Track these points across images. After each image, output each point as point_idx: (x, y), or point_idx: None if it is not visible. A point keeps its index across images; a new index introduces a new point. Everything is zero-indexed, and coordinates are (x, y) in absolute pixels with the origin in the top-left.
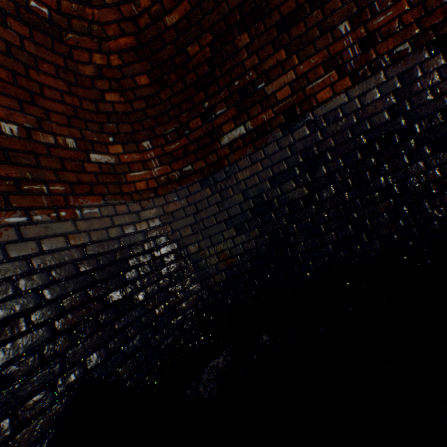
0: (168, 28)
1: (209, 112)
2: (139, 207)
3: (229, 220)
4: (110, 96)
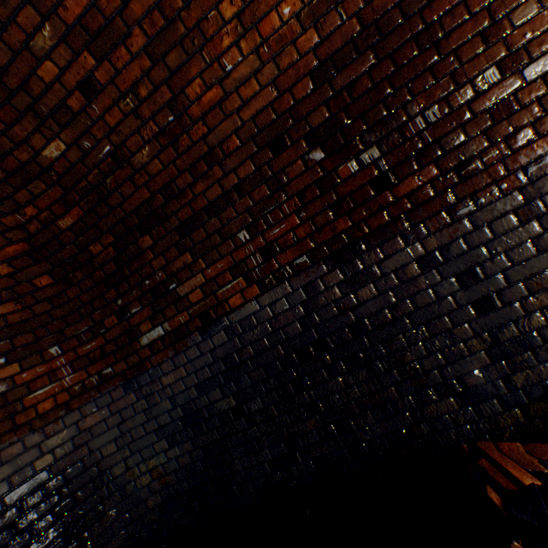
0: (64, 230)
1: (124, 309)
2: (42, 436)
3: (160, 429)
4: (1, 308)
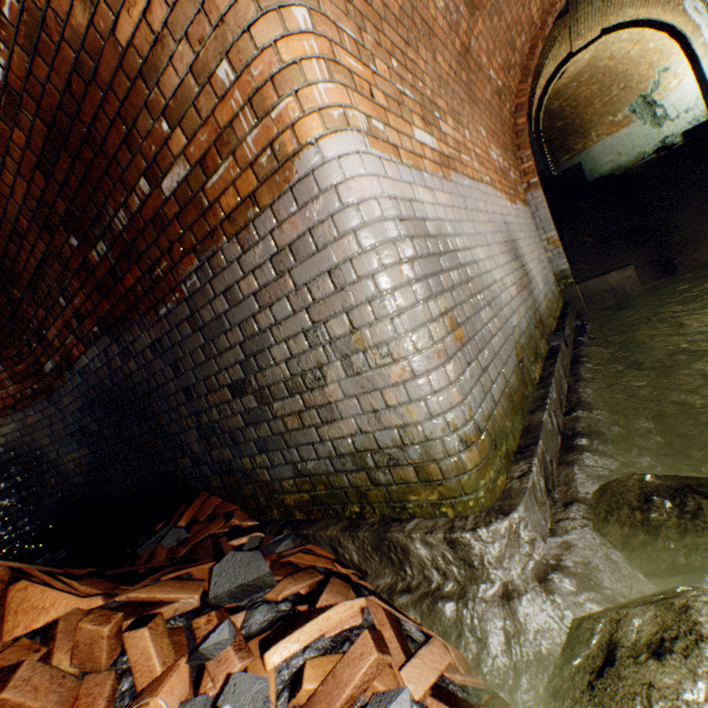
0: None
1: (30, 343)
2: None
3: (73, 435)
4: None
